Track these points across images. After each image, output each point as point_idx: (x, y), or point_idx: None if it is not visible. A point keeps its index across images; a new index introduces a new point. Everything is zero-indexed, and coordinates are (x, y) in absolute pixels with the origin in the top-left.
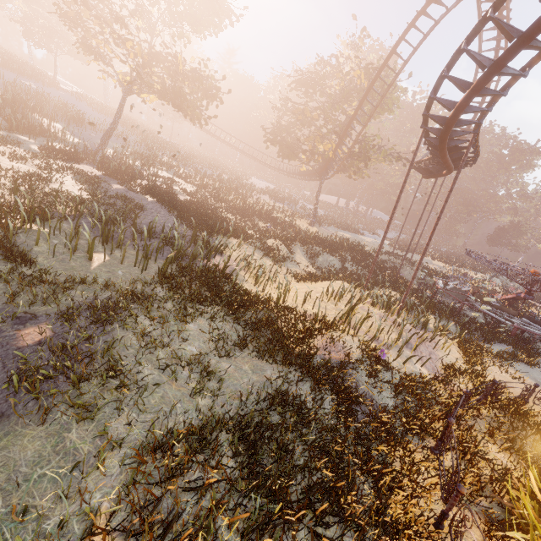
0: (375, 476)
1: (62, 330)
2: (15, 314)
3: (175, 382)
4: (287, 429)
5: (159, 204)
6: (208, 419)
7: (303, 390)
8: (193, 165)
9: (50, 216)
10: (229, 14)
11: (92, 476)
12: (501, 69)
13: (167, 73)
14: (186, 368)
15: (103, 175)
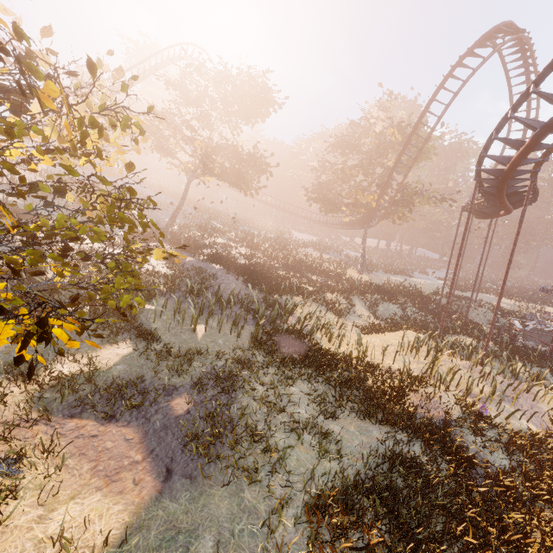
0: (517, 547)
1: (199, 399)
2: (161, 387)
3: (301, 445)
4: (415, 493)
5: (225, 270)
6: (344, 482)
7: (415, 452)
8: (243, 228)
9: (154, 295)
10: (273, 104)
11: (277, 533)
12: None
13: (227, 159)
14: (304, 432)
15: (175, 250)
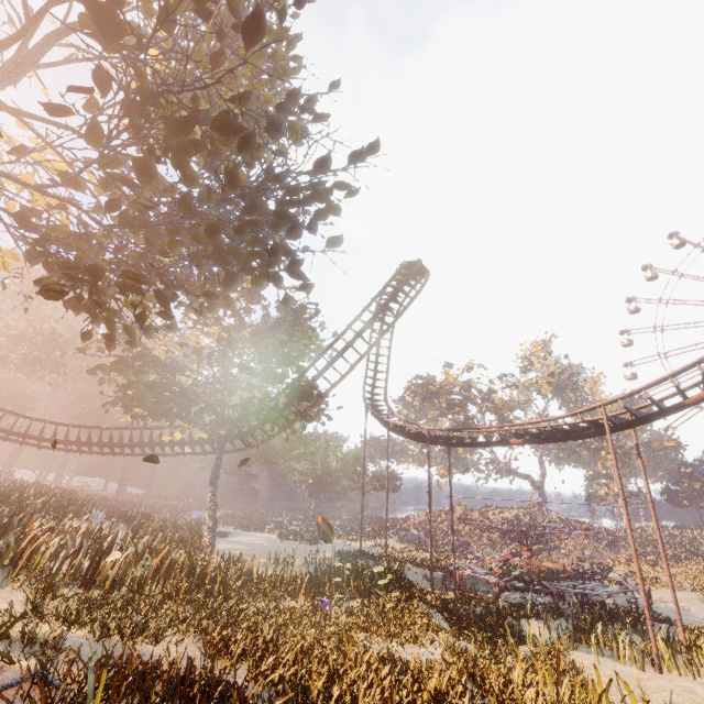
0: None
1: None
2: None
3: None
4: None
5: None
6: None
7: None
8: None
9: None
10: None
11: None
12: None
13: None
14: None
15: None
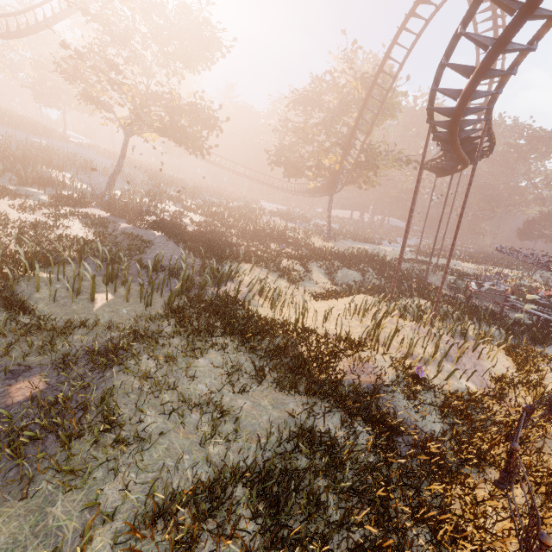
0: (432, 525)
1: (57, 381)
2: (8, 368)
3: (183, 429)
4: (317, 475)
5: (167, 237)
6: (221, 472)
7: (332, 424)
8: (201, 196)
9: (53, 261)
10: (219, 47)
11: None
12: (506, 46)
13: (164, 109)
14: (196, 411)
15: (111, 216)
